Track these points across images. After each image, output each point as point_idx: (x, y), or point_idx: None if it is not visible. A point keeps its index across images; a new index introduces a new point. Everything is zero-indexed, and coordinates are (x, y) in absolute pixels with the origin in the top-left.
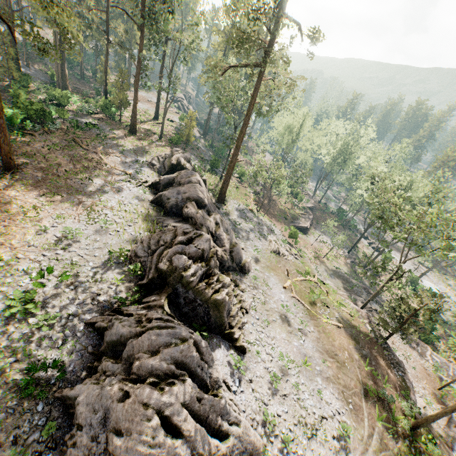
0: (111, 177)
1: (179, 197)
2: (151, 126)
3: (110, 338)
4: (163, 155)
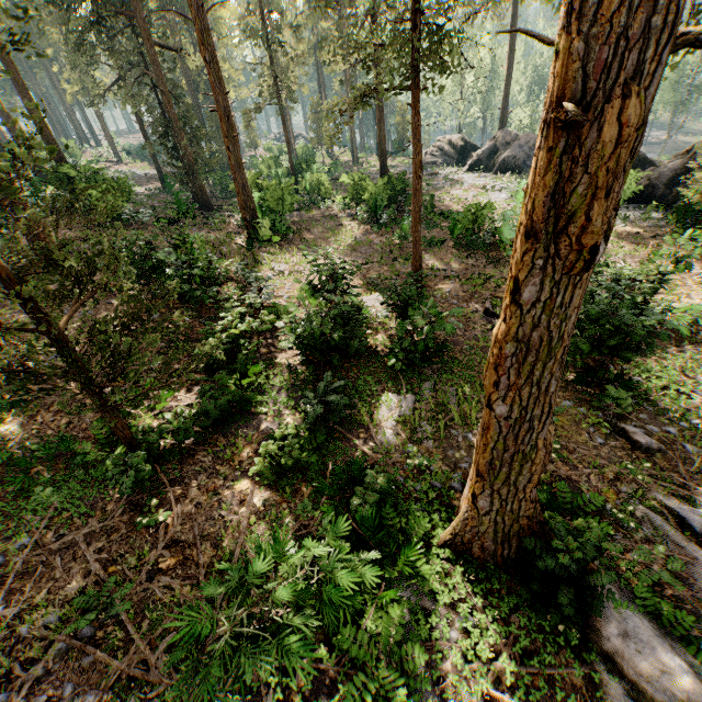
0: (435, 179)
1: (525, 149)
2: (345, 156)
3: (665, 179)
4: (435, 149)
